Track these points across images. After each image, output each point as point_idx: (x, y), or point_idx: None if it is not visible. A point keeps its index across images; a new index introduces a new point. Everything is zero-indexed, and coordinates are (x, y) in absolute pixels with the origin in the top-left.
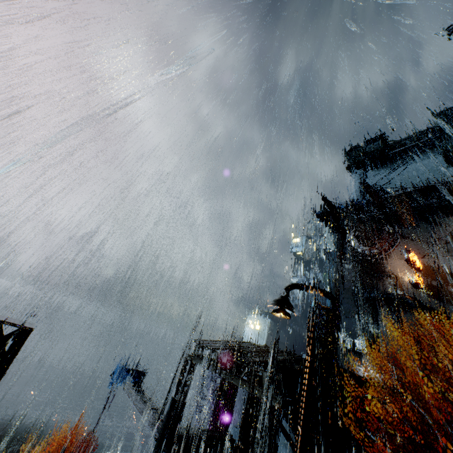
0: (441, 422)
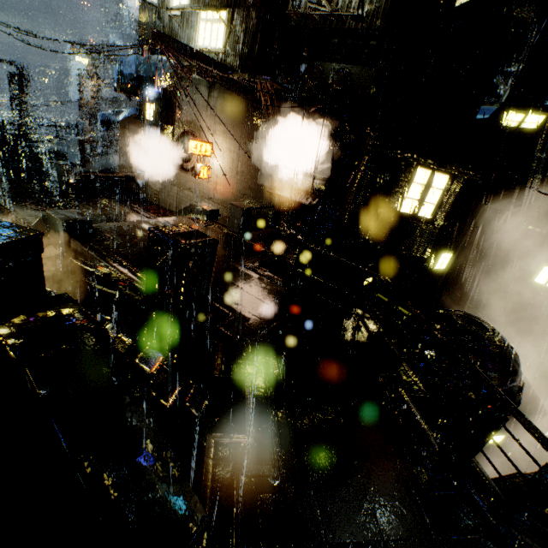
0: None
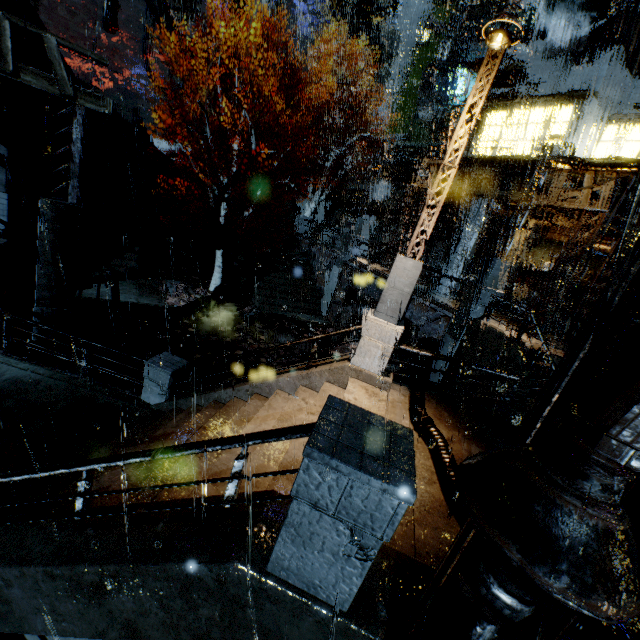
0: (228, 129)
